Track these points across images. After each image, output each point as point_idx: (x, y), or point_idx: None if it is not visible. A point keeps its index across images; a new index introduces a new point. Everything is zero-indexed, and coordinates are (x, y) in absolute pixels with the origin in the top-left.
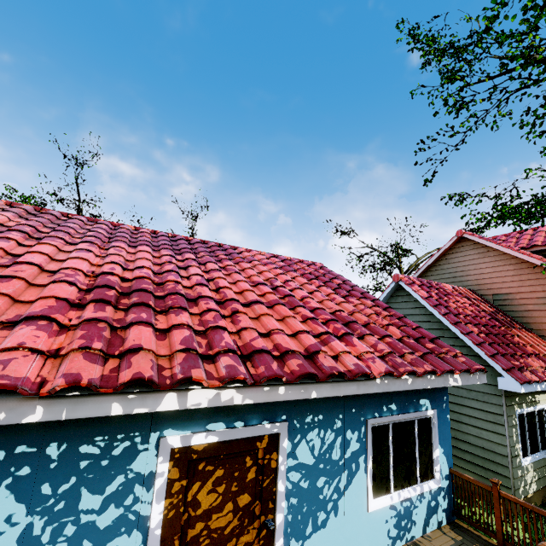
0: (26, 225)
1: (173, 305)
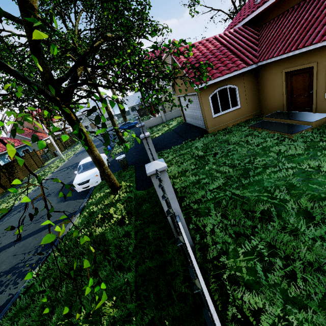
0: None
1: None
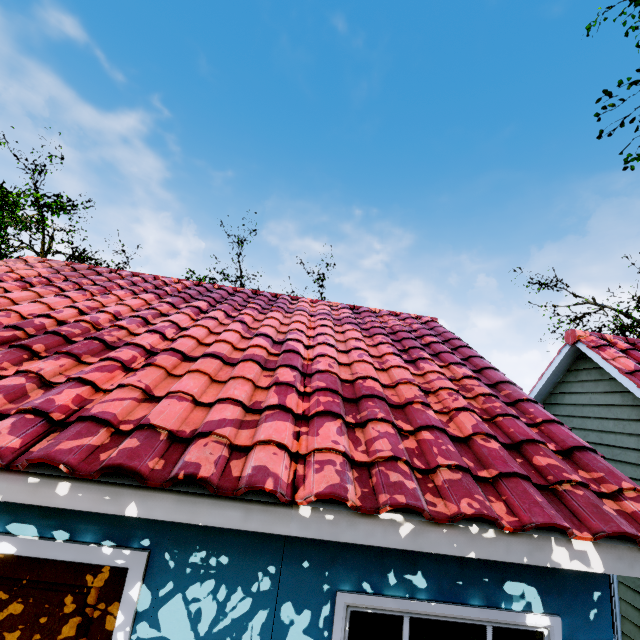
0: (40, 277)
1: (61, 350)
